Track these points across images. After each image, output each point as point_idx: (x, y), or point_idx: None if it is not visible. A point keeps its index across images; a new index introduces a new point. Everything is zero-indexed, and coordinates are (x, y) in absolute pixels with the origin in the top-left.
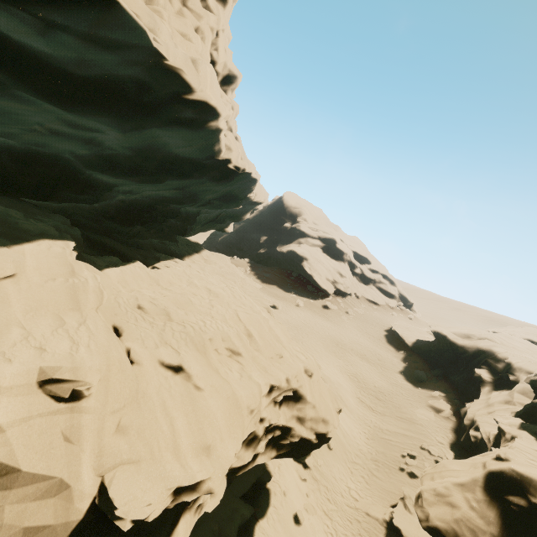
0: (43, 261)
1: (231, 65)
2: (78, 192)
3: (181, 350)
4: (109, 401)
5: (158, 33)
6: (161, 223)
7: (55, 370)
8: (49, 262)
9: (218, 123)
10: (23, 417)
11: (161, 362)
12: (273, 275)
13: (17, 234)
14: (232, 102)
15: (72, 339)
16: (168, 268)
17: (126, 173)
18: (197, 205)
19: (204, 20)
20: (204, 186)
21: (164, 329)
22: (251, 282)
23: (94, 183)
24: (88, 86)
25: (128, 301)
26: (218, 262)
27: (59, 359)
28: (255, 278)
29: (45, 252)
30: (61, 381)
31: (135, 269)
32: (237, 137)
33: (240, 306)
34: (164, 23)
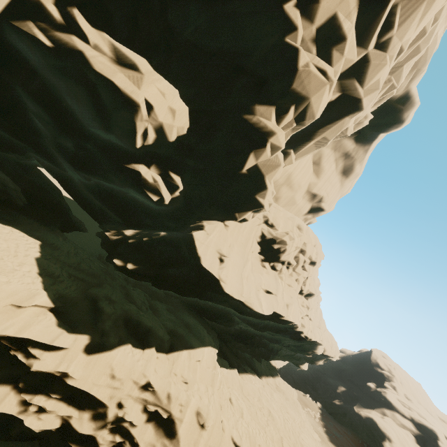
0: (208, 357)
1: (311, 290)
2: (225, 321)
3: (243, 438)
4: (210, 438)
5: (277, 295)
6: (255, 347)
7: (203, 409)
8: (209, 358)
9: (294, 323)
10: (190, 421)
11: (232, 438)
12: (344, 438)
13: (204, 341)
14: (309, 305)
15: (209, 399)
16: (249, 380)
17: (249, 323)
18: (280, 345)
19: (301, 275)
20: (286, 338)
21: (238, 420)
22: (310, 428)
23: (233, 320)
24: (250, 311)
25: (226, 393)
26: (286, 392)
27: (205, 405)
28: (322, 431)
29: (209, 353)
30: (203, 415)
31: (234, 374)
32: (310, 318)
33: (286, 437)
34: (282, 282)
